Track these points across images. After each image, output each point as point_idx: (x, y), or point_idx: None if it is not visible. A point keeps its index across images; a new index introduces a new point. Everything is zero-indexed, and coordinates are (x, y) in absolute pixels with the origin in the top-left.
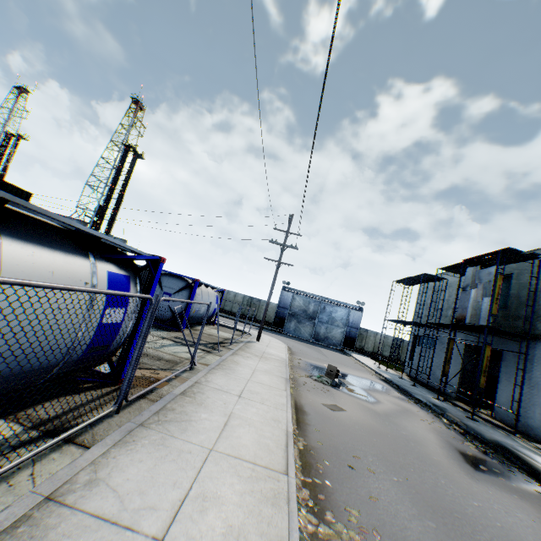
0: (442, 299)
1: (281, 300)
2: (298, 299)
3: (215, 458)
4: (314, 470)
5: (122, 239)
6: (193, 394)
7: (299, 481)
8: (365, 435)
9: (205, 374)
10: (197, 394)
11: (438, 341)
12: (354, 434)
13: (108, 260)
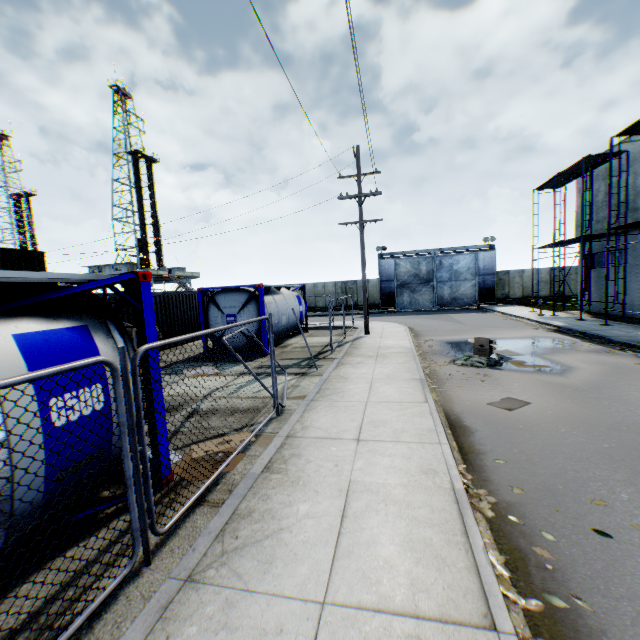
0: (624, 186)
1: (381, 273)
2: (403, 264)
3: (334, 631)
4: (534, 569)
5: (179, 268)
6: (283, 464)
7: (520, 620)
8: (584, 443)
9: (301, 416)
10: (290, 461)
11: (627, 252)
12: (565, 448)
13: (13, 314)
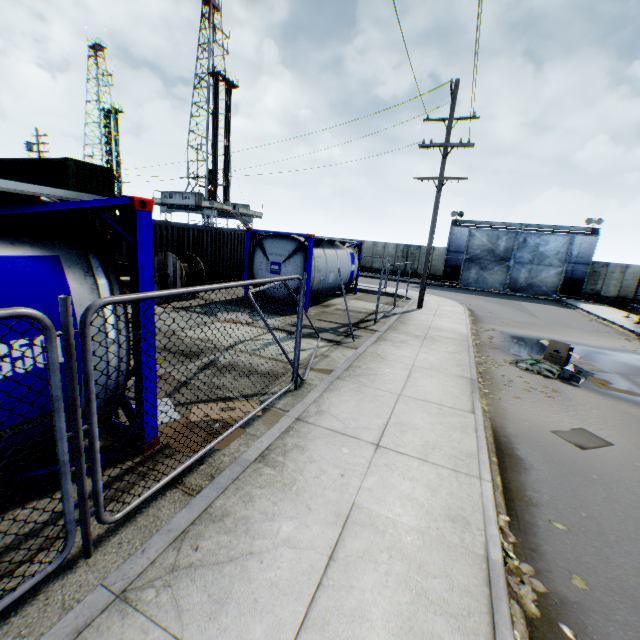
0: None
1: (451, 242)
2: (479, 235)
3: None
4: None
5: (243, 205)
6: (281, 455)
7: None
8: None
9: (320, 396)
10: (290, 454)
11: None
12: None
13: None
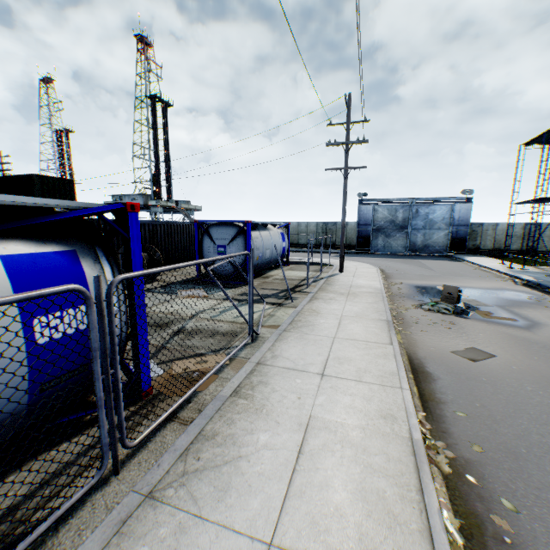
0: None
1: (360, 217)
2: (381, 210)
3: None
4: (491, 540)
5: (185, 201)
6: (250, 390)
7: None
8: None
9: (273, 345)
10: (257, 388)
11: None
12: (530, 408)
13: (3, 236)
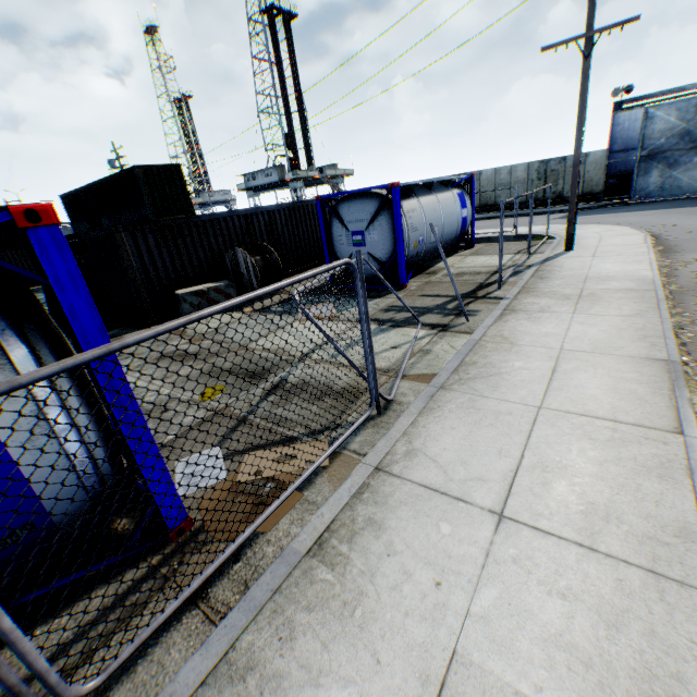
0: None
1: (613, 138)
2: (661, 115)
3: None
4: None
5: (330, 165)
6: (346, 541)
7: None
8: None
9: (413, 422)
10: (359, 538)
11: None
12: None
13: None
